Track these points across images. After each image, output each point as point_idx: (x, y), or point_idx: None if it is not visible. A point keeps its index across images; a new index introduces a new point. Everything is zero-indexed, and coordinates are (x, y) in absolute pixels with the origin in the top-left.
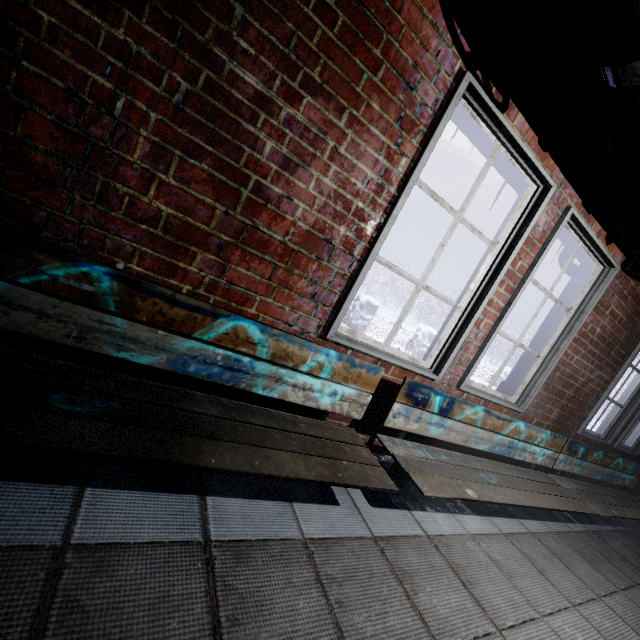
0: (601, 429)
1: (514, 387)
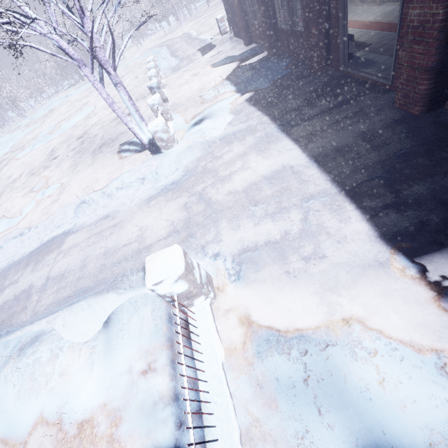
0: (258, 21)
1: (279, 22)
